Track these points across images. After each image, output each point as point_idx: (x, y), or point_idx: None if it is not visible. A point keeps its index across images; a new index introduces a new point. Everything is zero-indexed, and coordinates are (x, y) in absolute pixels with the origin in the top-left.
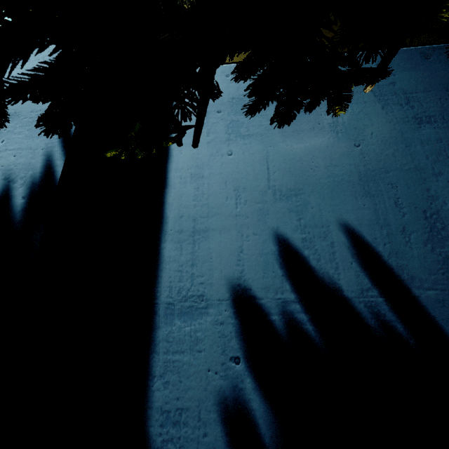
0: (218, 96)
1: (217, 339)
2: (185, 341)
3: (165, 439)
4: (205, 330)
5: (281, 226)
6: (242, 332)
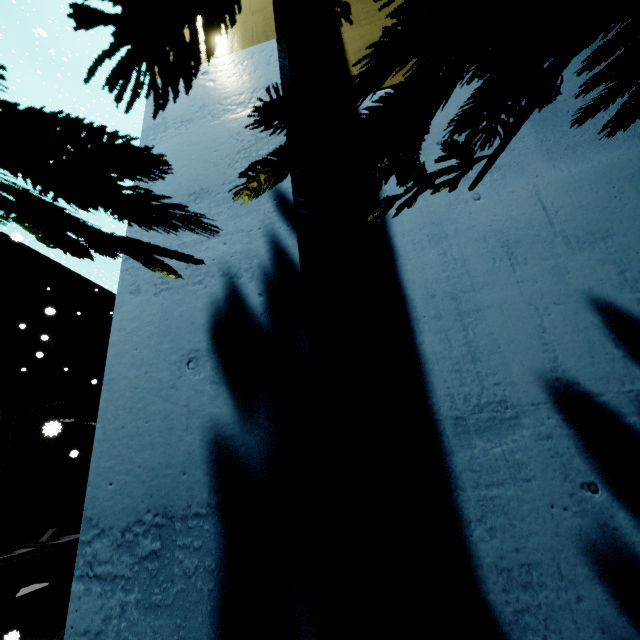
0: (550, 101)
1: (550, 461)
2: (500, 468)
3: (518, 609)
4: (525, 449)
5: (595, 286)
6: (586, 446)
